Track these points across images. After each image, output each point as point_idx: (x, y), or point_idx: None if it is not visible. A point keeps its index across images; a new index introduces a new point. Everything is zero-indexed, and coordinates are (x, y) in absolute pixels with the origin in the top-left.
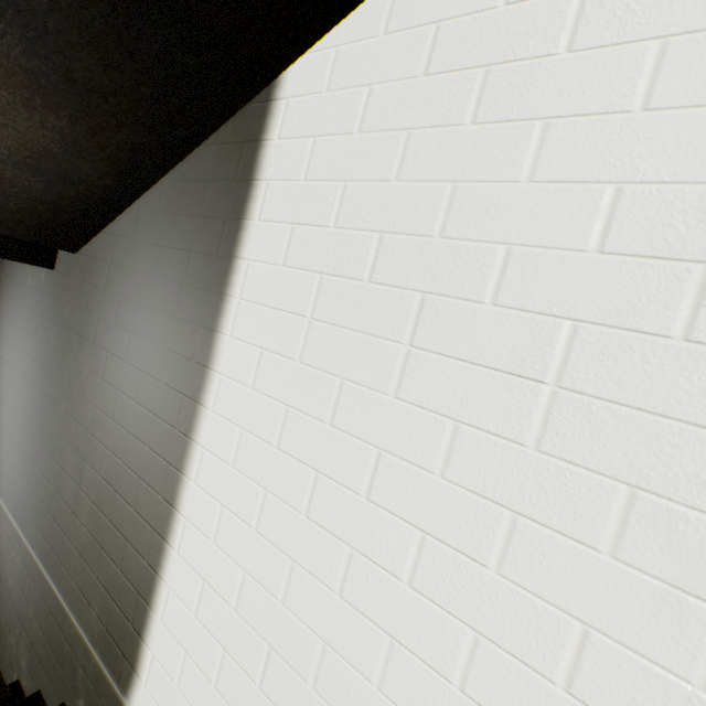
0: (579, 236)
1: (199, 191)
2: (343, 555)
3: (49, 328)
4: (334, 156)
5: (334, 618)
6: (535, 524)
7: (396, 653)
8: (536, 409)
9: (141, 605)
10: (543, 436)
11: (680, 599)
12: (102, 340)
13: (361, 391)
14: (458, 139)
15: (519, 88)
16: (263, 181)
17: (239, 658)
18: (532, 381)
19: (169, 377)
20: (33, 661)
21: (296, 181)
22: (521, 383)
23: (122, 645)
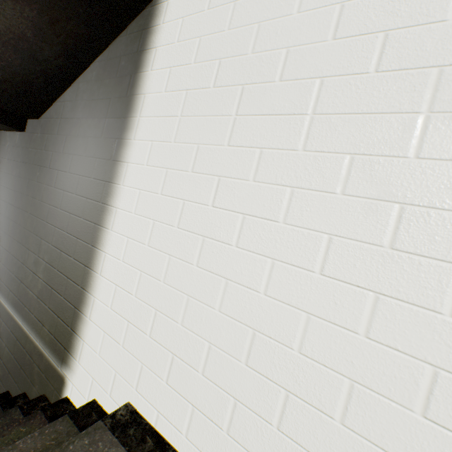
0: (323, 34)
1: (116, 63)
2: (199, 242)
3: (20, 167)
4: (194, 25)
5: (194, 280)
6: (303, 190)
7: (229, 287)
8: (303, 129)
9: (77, 314)
10: (306, 142)
11: (376, 205)
12: (54, 164)
13: (209, 148)
14: (261, 0)
15: None
16: (153, 49)
17: (137, 323)
18: (300, 115)
19: (96, 174)
20: (4, 374)
21: (172, 44)
22: (295, 118)
23: (64, 343)
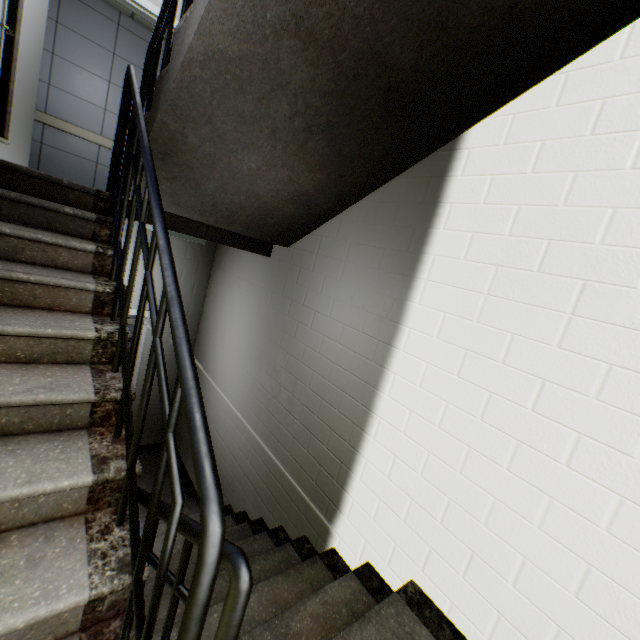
0: None
1: (392, 209)
2: (511, 445)
3: (266, 294)
4: (509, 188)
5: (502, 483)
6: None
7: (553, 507)
8: None
9: (343, 469)
10: None
11: None
12: (310, 303)
13: (528, 342)
14: (618, 179)
15: None
16: (447, 203)
17: (424, 504)
18: None
19: (366, 329)
20: (256, 500)
21: (475, 204)
22: None
23: (328, 493)
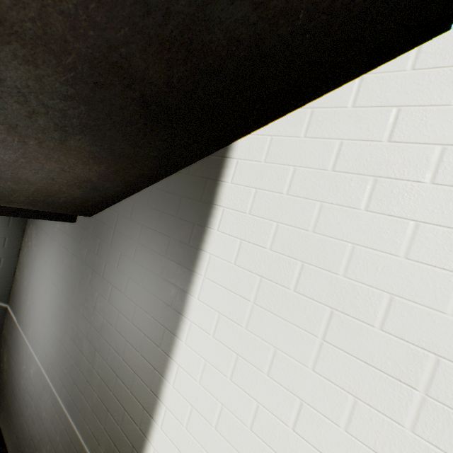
0: (440, 302)
1: (176, 200)
2: None
3: (71, 258)
4: (270, 204)
5: None
6: None
7: None
8: (411, 405)
9: None
10: (416, 423)
11: None
12: (108, 276)
13: (288, 359)
14: (355, 217)
15: (397, 196)
16: (220, 206)
17: None
18: (408, 386)
19: (155, 313)
20: None
21: (243, 213)
22: (400, 385)
23: None
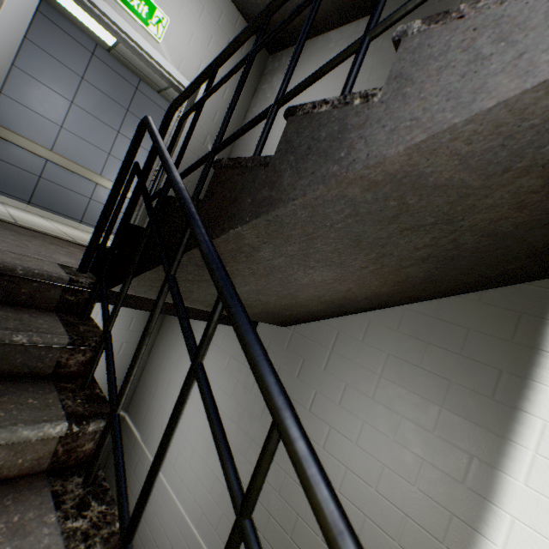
0: None
1: (456, 332)
2: None
3: (247, 374)
4: None
5: None
6: None
7: None
8: None
9: None
10: None
11: None
12: (321, 412)
13: None
14: None
15: None
16: None
17: None
18: None
19: (425, 486)
20: None
21: None
22: None
23: None
